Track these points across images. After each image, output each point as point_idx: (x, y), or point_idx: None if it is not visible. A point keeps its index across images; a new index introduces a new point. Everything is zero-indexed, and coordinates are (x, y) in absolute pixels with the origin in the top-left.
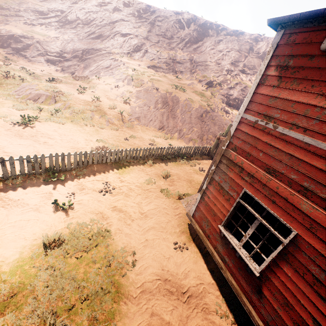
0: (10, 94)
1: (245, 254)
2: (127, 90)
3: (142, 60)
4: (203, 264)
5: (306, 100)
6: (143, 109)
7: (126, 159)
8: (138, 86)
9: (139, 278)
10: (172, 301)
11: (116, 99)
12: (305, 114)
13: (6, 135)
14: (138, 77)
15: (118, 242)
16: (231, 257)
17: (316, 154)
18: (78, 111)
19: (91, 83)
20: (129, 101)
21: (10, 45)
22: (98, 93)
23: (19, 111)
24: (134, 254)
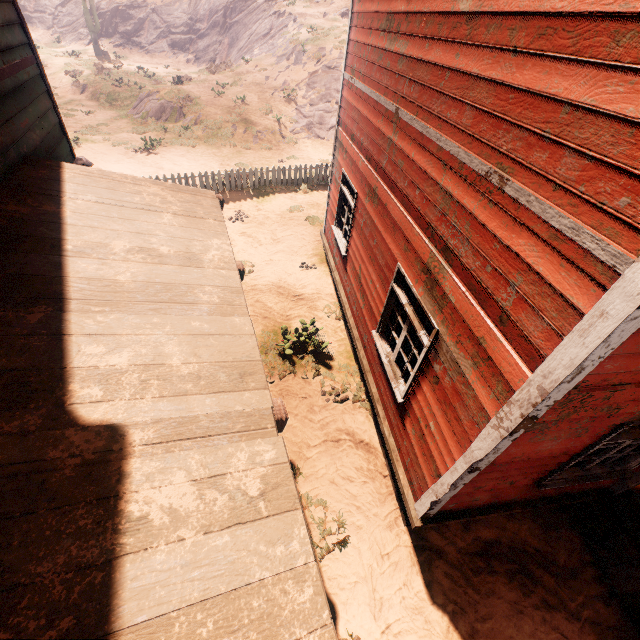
0: (128, 114)
1: (342, 243)
2: (292, 77)
3: (333, 0)
4: (328, 281)
5: (364, 39)
6: (318, 108)
7: (270, 185)
8: (313, 64)
9: (253, 282)
10: (280, 299)
11: (272, 96)
12: (363, 58)
13: (129, 164)
14: (315, 44)
15: (240, 258)
16: (338, 254)
17: (365, 102)
18: (213, 126)
19: (235, 74)
20: (294, 97)
21: (117, 29)
22: (244, 92)
23: (140, 135)
24: (253, 267)
